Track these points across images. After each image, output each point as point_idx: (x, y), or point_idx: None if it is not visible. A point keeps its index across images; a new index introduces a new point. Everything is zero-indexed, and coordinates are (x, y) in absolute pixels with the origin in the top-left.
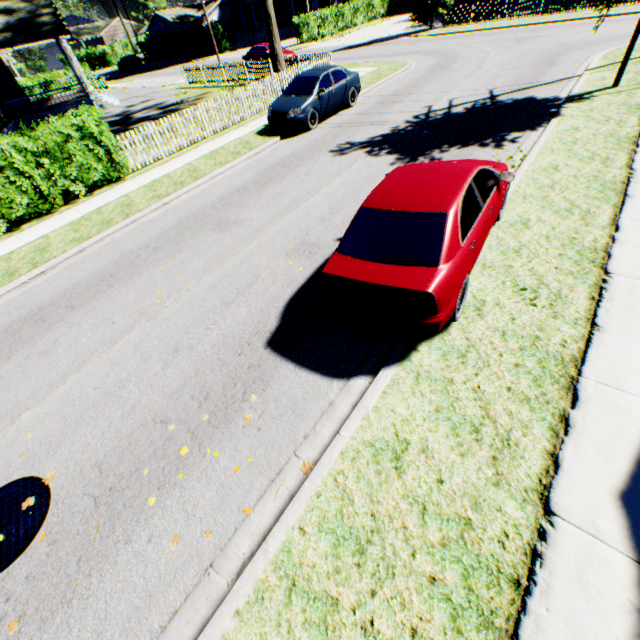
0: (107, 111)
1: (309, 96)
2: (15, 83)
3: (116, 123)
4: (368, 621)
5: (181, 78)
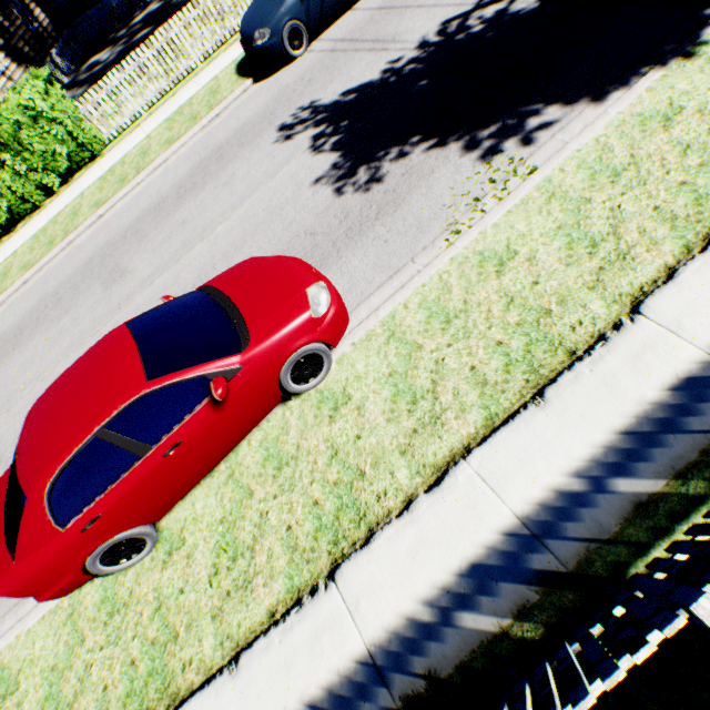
0: None
1: None
2: None
3: (152, 18)
4: None
5: None
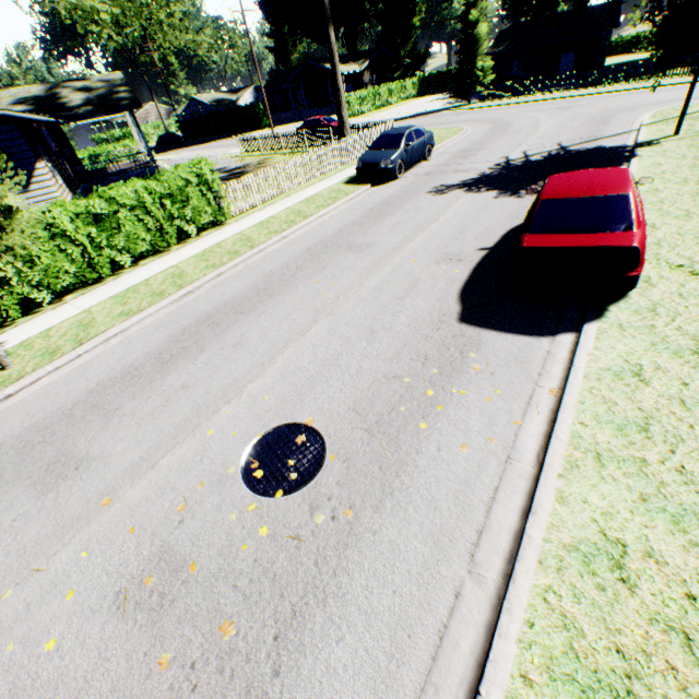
0: None
1: (397, 149)
2: (75, 153)
3: None
4: (679, 467)
5: (230, 149)
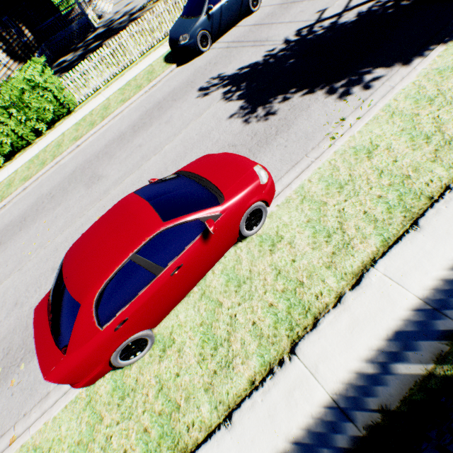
0: (103, 19)
1: (198, 17)
2: (49, 2)
3: (100, 36)
4: None
5: None
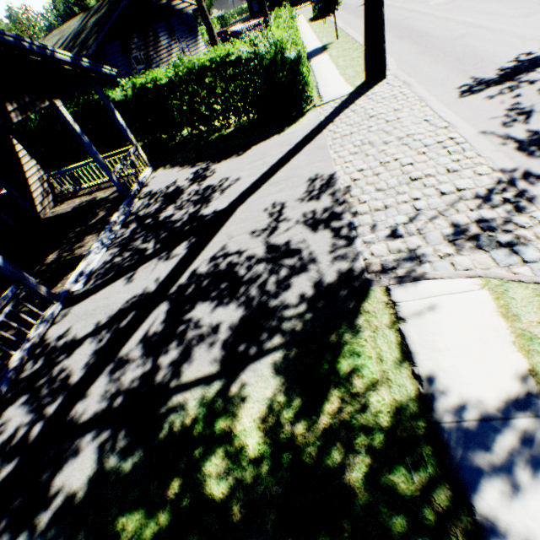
0: None
1: None
2: None
3: None
4: None
5: None
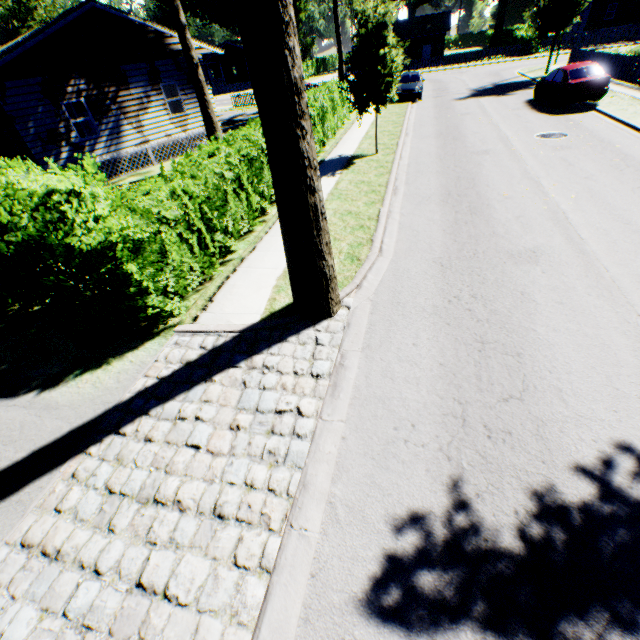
0: None
1: (420, 82)
2: None
3: (232, 122)
4: None
5: None
